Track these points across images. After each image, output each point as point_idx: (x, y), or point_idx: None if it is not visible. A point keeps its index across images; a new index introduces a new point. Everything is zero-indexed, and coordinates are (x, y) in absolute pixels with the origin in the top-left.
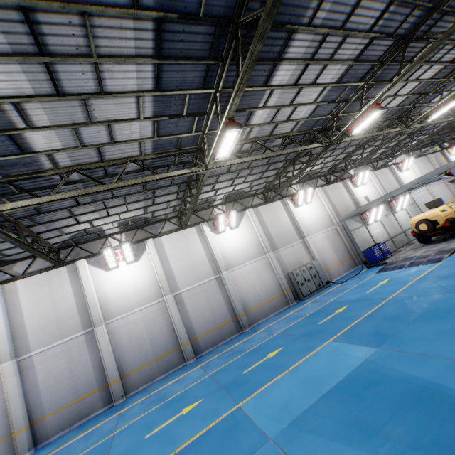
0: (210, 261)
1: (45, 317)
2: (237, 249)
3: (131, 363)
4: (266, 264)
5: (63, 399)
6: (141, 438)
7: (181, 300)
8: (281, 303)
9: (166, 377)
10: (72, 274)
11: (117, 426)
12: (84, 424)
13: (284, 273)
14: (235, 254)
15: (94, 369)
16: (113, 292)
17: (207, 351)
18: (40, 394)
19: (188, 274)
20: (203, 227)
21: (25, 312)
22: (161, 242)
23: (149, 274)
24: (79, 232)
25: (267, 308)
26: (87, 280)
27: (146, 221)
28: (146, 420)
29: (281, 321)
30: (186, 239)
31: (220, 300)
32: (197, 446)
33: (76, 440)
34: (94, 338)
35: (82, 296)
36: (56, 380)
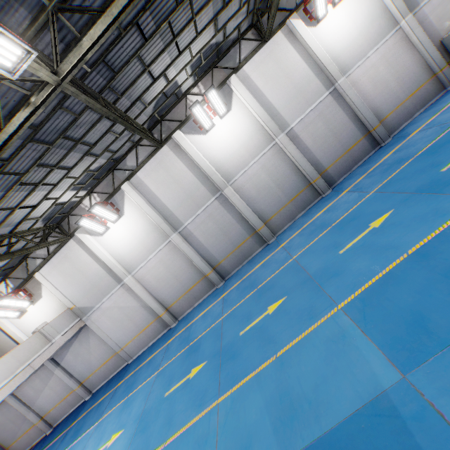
0: (317, 73)
1: (177, 196)
2: (351, 37)
3: (268, 211)
4: (401, 40)
5: (226, 249)
6: (336, 255)
7: (295, 136)
8: (432, 92)
9: (307, 212)
10: (175, 150)
11: (291, 254)
12: (252, 260)
13: (432, 44)
14: (350, 47)
15: (239, 223)
16: (221, 154)
17: (342, 179)
18: (207, 249)
19: (292, 102)
20: (293, 25)
21: (160, 196)
22: (246, 75)
23: (249, 121)
24: (158, 97)
25: (410, 107)
26: (192, 150)
27: (218, 52)
28: (324, 243)
29: (449, 109)
30: (275, 56)
31: (343, 119)
32: (449, 243)
33: (256, 270)
34: (225, 200)
35: (195, 167)
36: (214, 238)
